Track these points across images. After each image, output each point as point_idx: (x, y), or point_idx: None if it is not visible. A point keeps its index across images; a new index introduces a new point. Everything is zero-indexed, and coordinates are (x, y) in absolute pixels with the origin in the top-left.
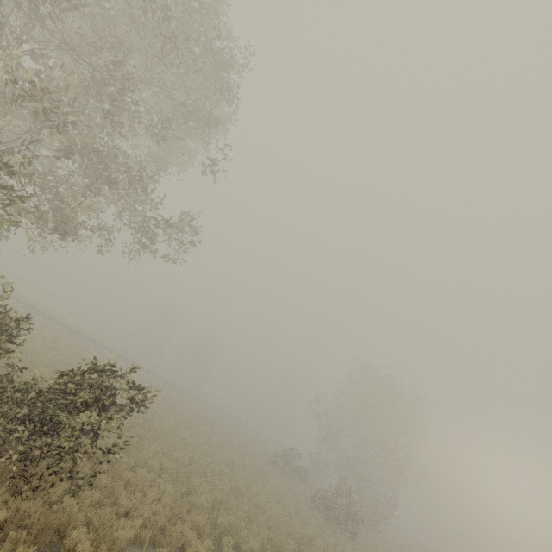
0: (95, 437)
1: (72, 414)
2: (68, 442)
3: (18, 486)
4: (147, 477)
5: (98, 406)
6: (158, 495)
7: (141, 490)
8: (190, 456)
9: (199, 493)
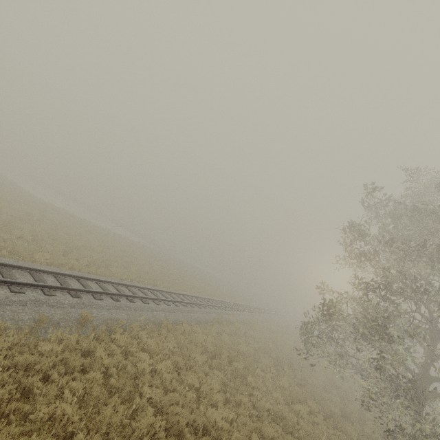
0: None
1: None
2: None
3: None
4: None
5: None
6: None
7: None
8: None
9: None
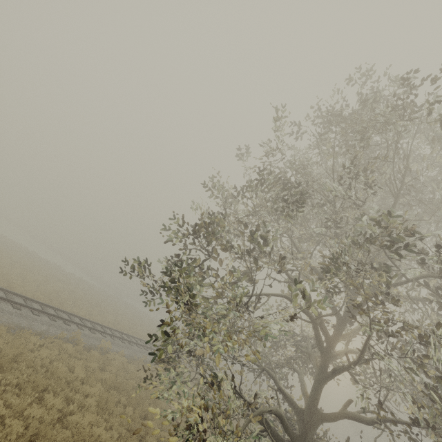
0: None
1: None
2: None
3: None
4: None
5: None
6: None
7: None
8: None
9: None
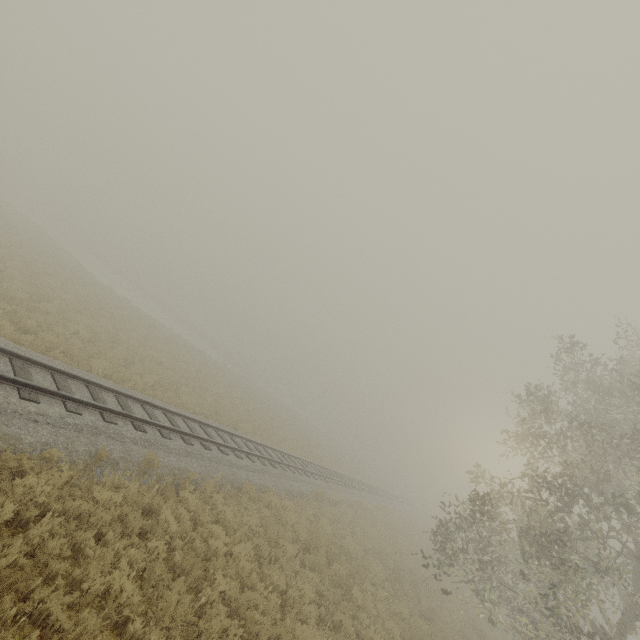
0: None
1: None
2: None
3: None
4: None
5: None
6: None
7: None
8: None
9: None
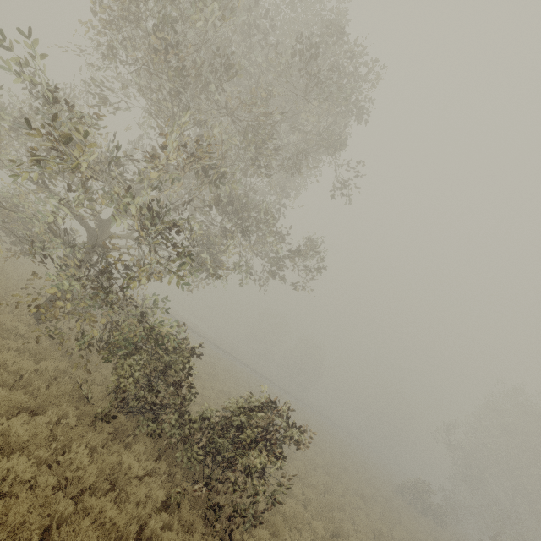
0: (261, 474)
1: (246, 454)
2: (243, 480)
3: (207, 515)
4: (300, 513)
5: (265, 446)
6: (312, 536)
7: (295, 526)
8: (324, 483)
9: (344, 534)
